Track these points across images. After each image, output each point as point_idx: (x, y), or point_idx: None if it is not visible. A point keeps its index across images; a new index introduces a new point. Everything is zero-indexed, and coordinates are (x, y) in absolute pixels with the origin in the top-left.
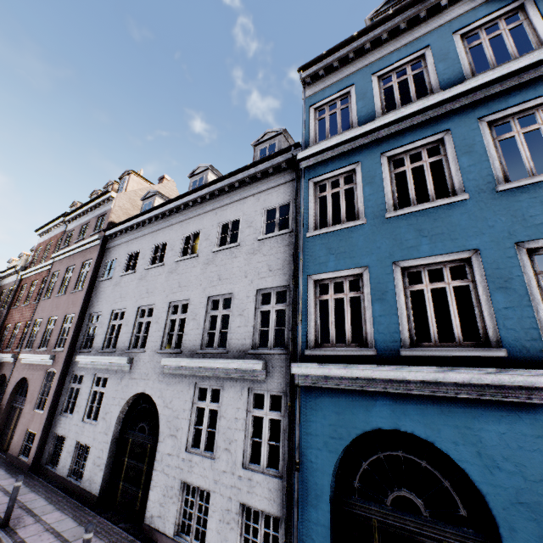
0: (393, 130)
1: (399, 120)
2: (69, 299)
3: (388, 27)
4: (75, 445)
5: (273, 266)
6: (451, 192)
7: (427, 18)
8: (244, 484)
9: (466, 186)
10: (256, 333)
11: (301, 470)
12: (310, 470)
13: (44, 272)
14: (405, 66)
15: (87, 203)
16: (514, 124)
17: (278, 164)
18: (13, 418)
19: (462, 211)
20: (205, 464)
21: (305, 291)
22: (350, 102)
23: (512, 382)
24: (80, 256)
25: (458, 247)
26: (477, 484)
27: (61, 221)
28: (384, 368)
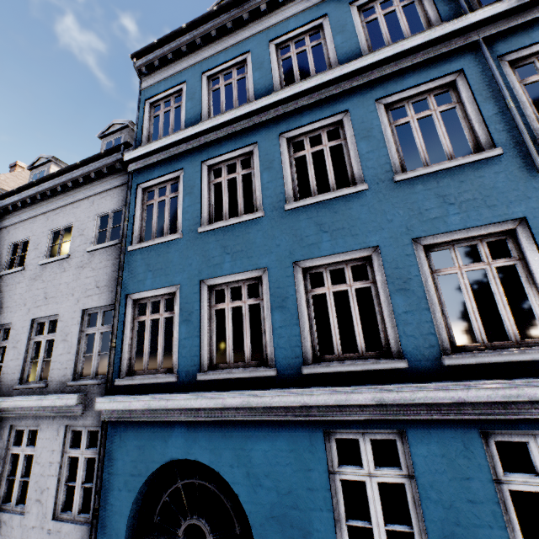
0: (212, 137)
1: (216, 128)
2: None
3: (215, 24)
4: None
5: (101, 283)
6: (255, 207)
7: (251, 21)
8: (53, 538)
9: (264, 203)
10: (80, 361)
11: (101, 516)
12: (109, 514)
13: None
14: (232, 69)
15: None
16: (306, 143)
17: (112, 163)
18: None
19: (259, 229)
20: (14, 522)
21: (122, 313)
22: (183, 100)
23: (272, 403)
24: None
25: (252, 265)
26: (244, 505)
27: None
28: (177, 397)
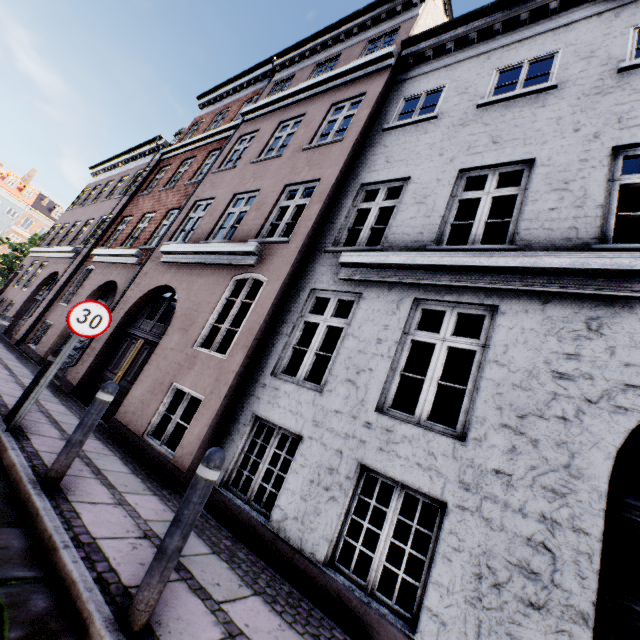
0: None
1: None
2: (297, 160)
3: None
4: (350, 471)
5: None
6: None
7: None
8: None
9: None
10: None
11: None
12: None
13: (211, 144)
14: None
15: (347, 18)
16: None
17: None
18: (124, 355)
19: None
20: None
21: None
22: None
23: None
24: (319, 99)
25: None
26: None
27: (257, 74)
28: None
